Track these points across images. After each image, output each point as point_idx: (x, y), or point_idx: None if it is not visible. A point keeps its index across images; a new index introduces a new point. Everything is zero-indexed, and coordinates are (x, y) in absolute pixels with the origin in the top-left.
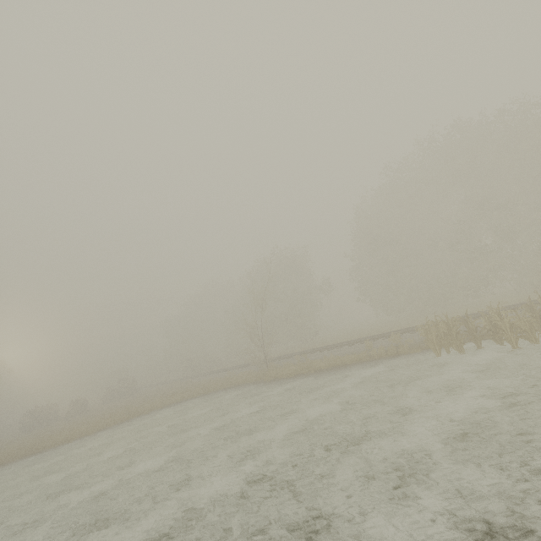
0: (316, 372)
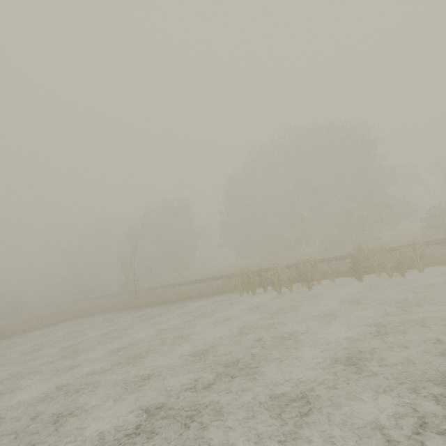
0: (167, 302)
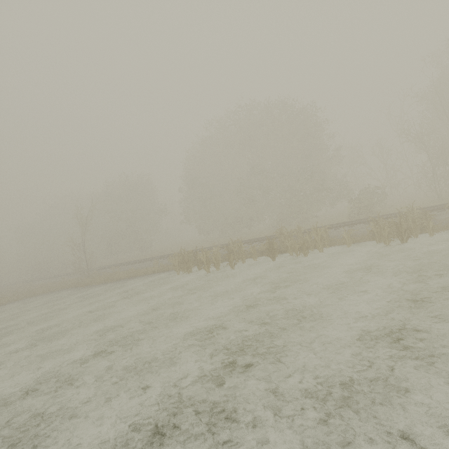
0: (116, 281)
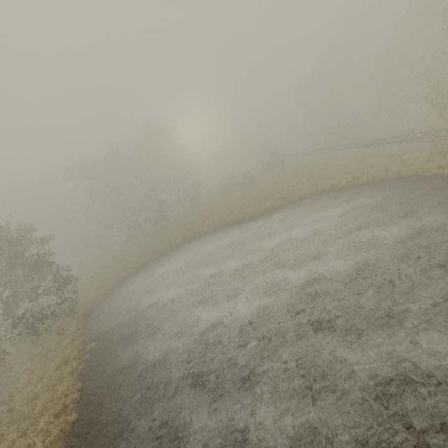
0: None
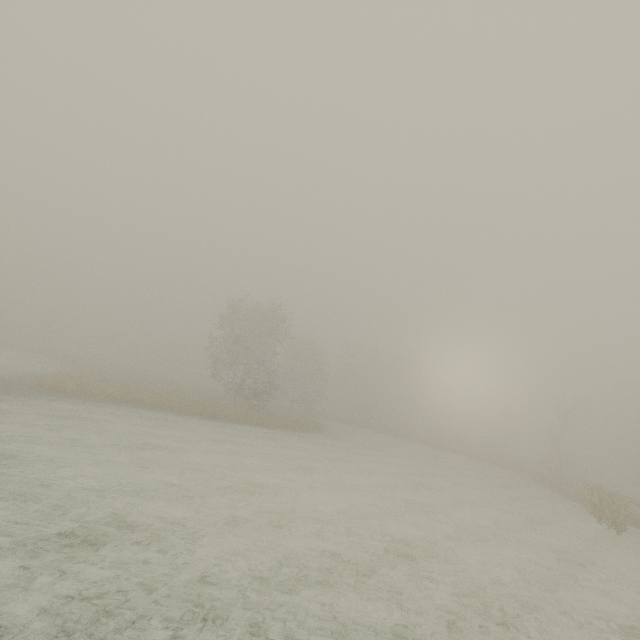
0: (558, 492)
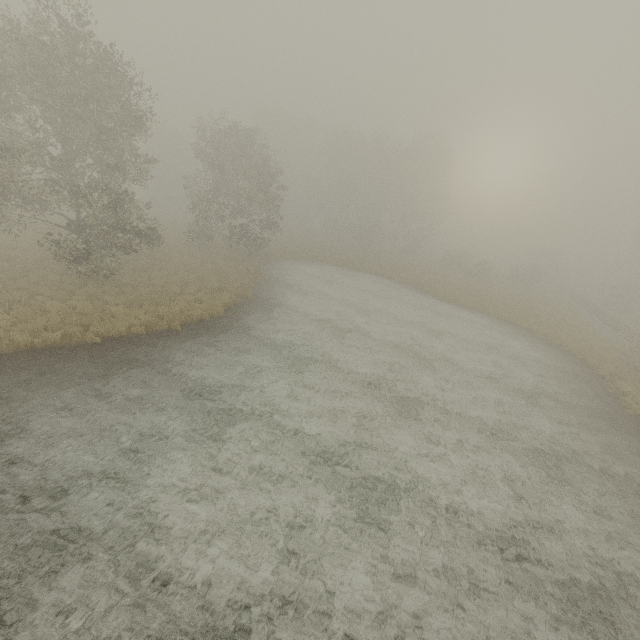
0: None
